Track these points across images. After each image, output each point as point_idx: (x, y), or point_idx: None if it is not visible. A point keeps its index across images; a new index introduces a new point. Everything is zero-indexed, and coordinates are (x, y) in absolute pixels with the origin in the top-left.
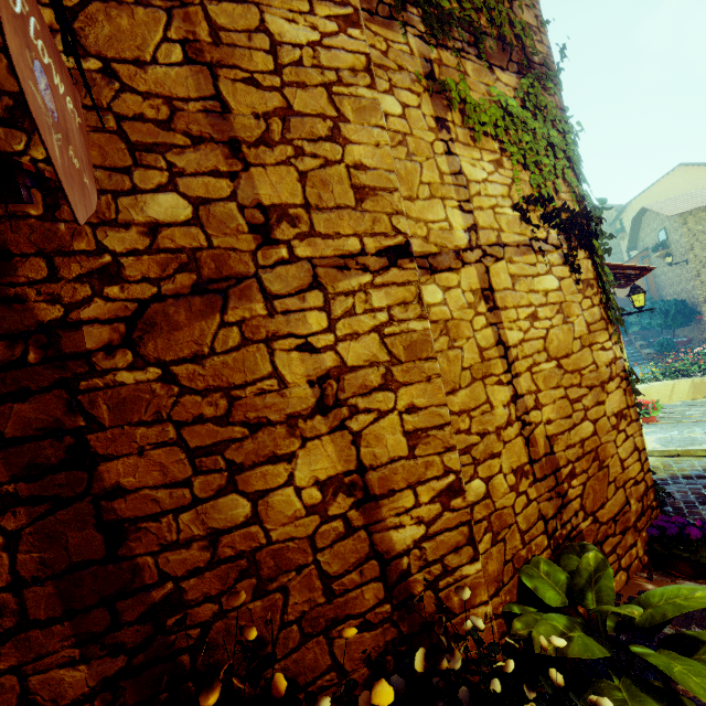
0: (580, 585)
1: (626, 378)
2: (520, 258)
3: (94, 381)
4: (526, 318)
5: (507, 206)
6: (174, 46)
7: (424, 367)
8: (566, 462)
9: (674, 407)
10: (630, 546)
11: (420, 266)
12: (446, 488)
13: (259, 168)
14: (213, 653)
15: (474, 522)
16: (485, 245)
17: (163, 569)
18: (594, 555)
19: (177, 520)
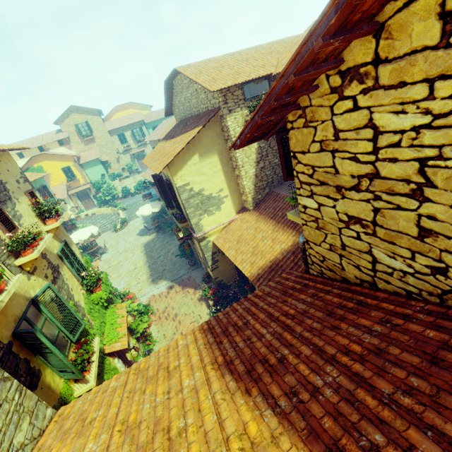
0: None
1: None
2: None
3: None
4: None
5: None
6: None
7: None
8: None
9: (100, 215)
10: None
11: None
12: None
13: None
14: None
15: None
16: None
17: None
18: None
19: None
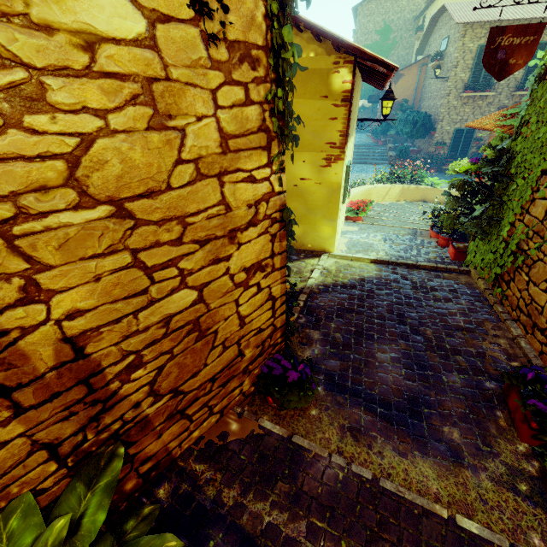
0: None
1: (281, 220)
2: None
3: None
4: None
5: None
6: None
7: None
8: (121, 357)
9: (382, 207)
10: (233, 390)
11: None
12: None
13: None
14: None
15: None
16: None
17: None
18: (65, 525)
19: None
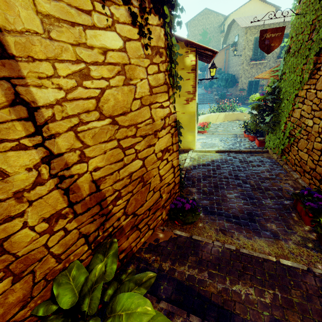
0: (84, 292)
1: (175, 126)
2: None
3: None
4: (71, 75)
5: None
6: None
7: None
8: (113, 192)
9: (216, 125)
10: (158, 216)
11: None
12: None
13: None
14: None
15: None
16: None
17: None
18: (102, 266)
19: None
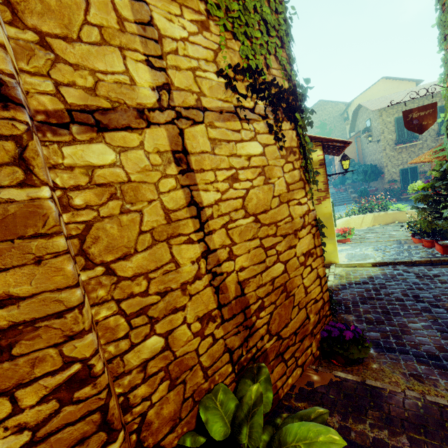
0: (240, 419)
1: (316, 225)
2: (222, 124)
3: None
4: (226, 179)
5: (212, 71)
6: None
7: (30, 247)
8: (256, 299)
9: (362, 231)
10: (306, 348)
11: (81, 121)
12: (66, 380)
13: None
14: None
15: (148, 376)
16: (181, 107)
17: None
18: (257, 388)
19: None
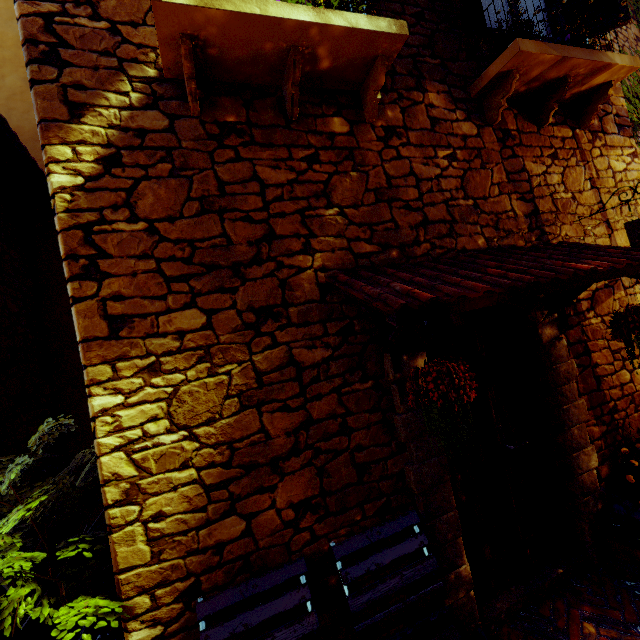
0: None
1: None
2: None
3: (585, 322)
4: None
5: None
6: (587, 182)
7: None
8: None
9: None
10: None
11: None
12: None
13: (615, 231)
14: (626, 431)
15: None
16: None
17: (610, 396)
18: None
19: (611, 378)
